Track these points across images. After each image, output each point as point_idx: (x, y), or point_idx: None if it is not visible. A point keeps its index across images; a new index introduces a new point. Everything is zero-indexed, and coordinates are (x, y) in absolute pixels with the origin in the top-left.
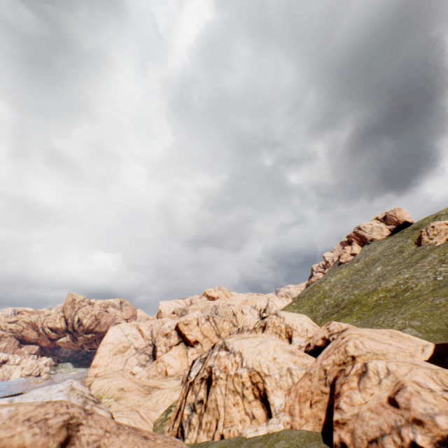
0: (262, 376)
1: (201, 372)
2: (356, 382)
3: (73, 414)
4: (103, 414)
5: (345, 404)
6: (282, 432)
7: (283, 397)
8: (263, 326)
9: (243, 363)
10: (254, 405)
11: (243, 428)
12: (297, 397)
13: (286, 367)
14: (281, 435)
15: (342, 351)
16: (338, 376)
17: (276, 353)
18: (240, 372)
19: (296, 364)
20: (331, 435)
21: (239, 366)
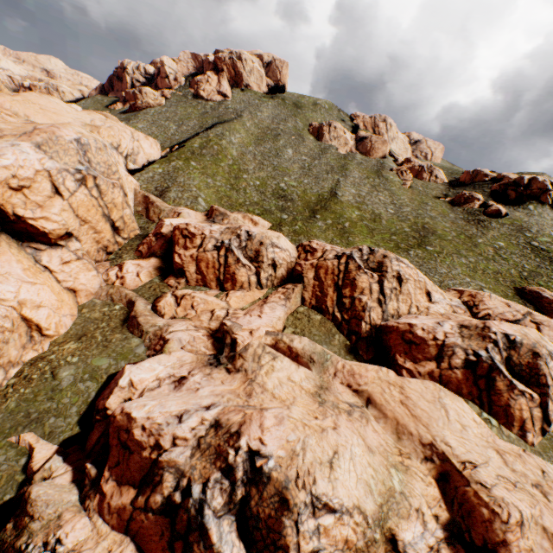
0: None
1: (551, 384)
2: None
3: None
4: None
5: None
6: None
7: None
8: (396, 277)
9: None
10: None
11: None
12: None
13: None
14: None
15: None
16: None
17: None
18: None
19: None
20: None
21: None
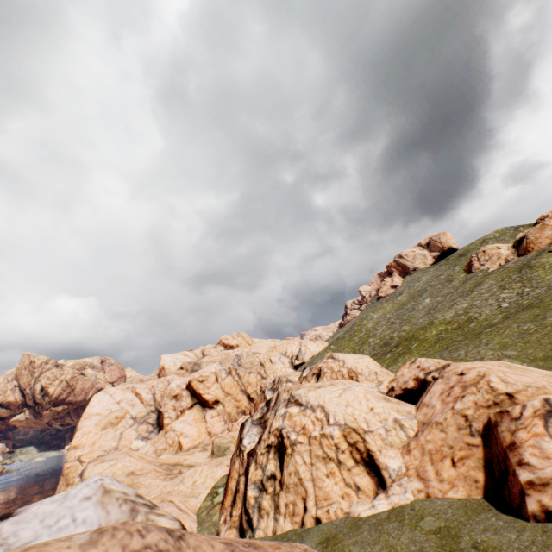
0: (361, 433)
1: (265, 438)
2: (542, 426)
3: (155, 546)
4: (167, 525)
5: (534, 458)
6: (417, 504)
7: (400, 458)
8: (317, 373)
9: (330, 419)
10: (356, 473)
11: (351, 506)
12: (427, 455)
13: (392, 419)
14: (419, 508)
15: (486, 388)
16: (499, 422)
17: (371, 401)
18: (328, 431)
19: (401, 413)
20: (504, 500)
21: (325, 424)
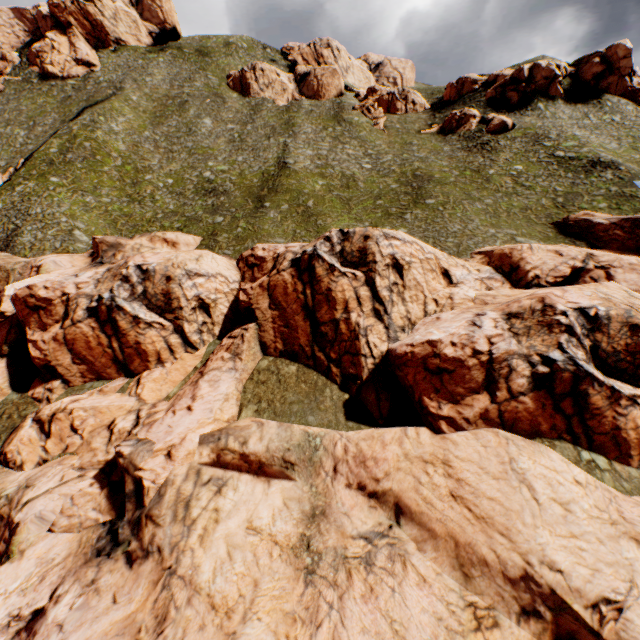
0: None
1: None
2: None
3: None
4: None
5: None
6: None
7: None
8: (392, 265)
9: None
10: None
11: None
12: None
13: None
14: None
15: None
16: None
17: None
18: None
19: None
20: None
21: None
